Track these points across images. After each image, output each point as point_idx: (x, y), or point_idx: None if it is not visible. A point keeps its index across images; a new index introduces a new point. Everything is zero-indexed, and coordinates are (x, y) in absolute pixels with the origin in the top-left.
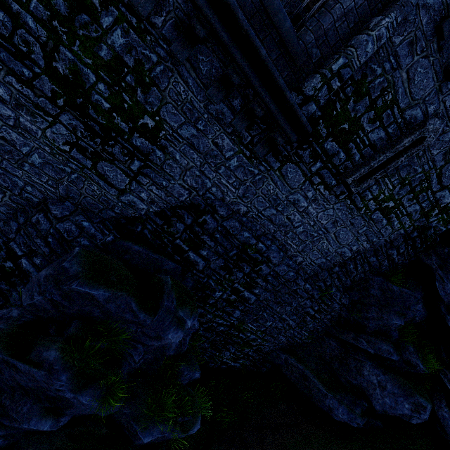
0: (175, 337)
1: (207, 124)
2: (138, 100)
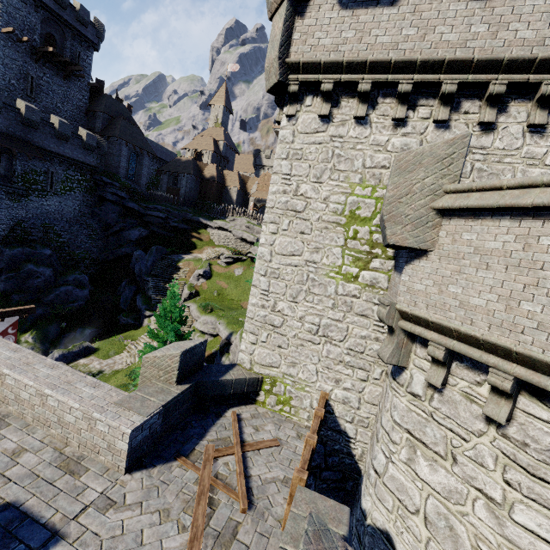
0: (49, 252)
1: (1, 202)
2: None
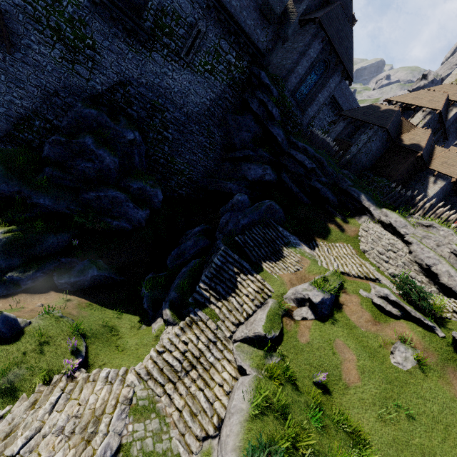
0: (131, 136)
1: (112, 39)
2: (83, 33)
